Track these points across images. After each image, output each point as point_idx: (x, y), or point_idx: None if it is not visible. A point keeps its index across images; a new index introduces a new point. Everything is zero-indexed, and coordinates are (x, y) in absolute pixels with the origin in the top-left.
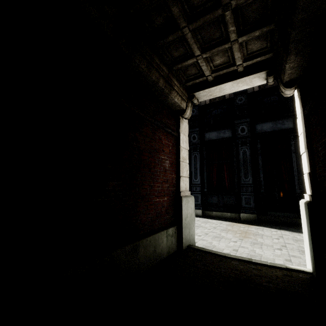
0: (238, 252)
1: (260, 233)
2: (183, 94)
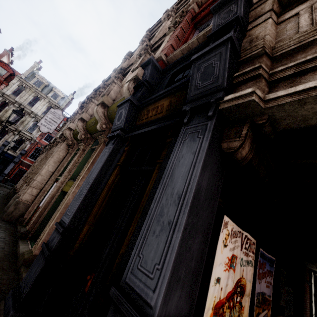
0: None
1: None
2: None
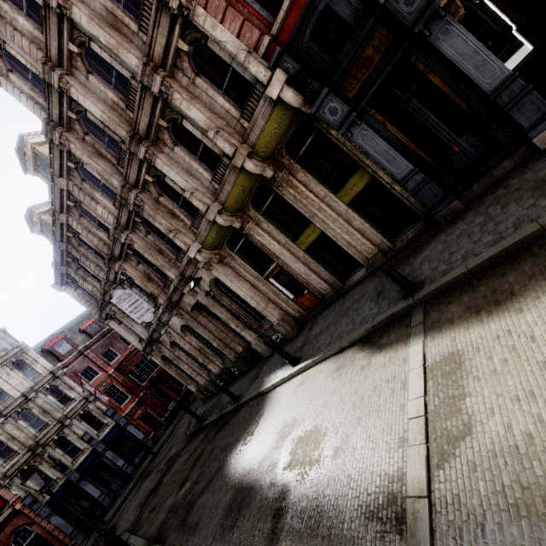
0: None
1: None
2: None
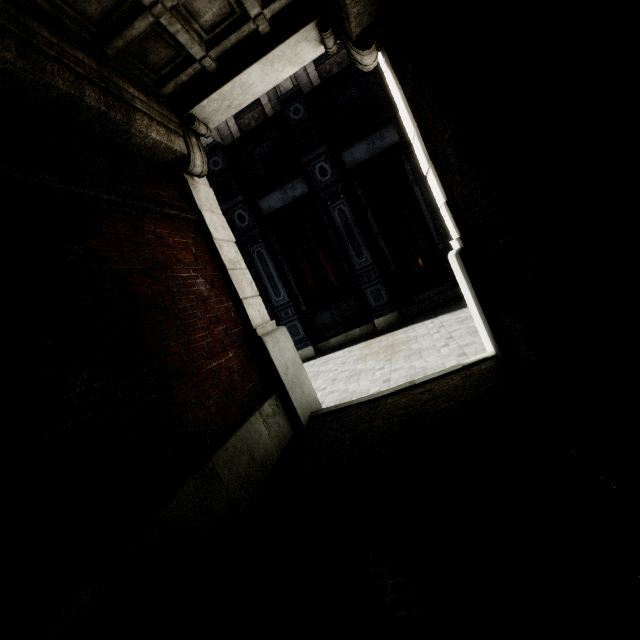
0: (391, 382)
1: (412, 336)
2: (165, 118)
